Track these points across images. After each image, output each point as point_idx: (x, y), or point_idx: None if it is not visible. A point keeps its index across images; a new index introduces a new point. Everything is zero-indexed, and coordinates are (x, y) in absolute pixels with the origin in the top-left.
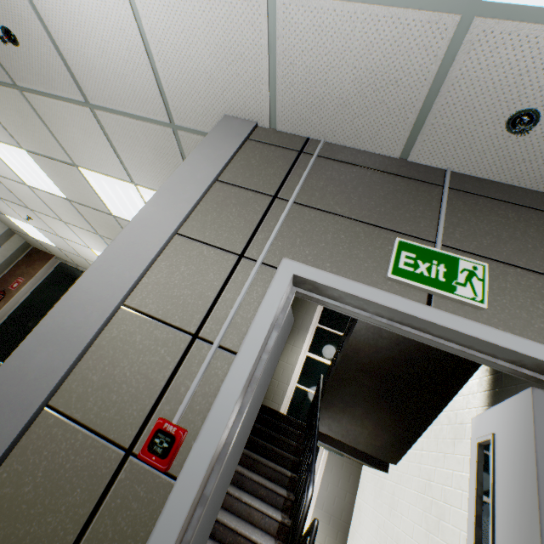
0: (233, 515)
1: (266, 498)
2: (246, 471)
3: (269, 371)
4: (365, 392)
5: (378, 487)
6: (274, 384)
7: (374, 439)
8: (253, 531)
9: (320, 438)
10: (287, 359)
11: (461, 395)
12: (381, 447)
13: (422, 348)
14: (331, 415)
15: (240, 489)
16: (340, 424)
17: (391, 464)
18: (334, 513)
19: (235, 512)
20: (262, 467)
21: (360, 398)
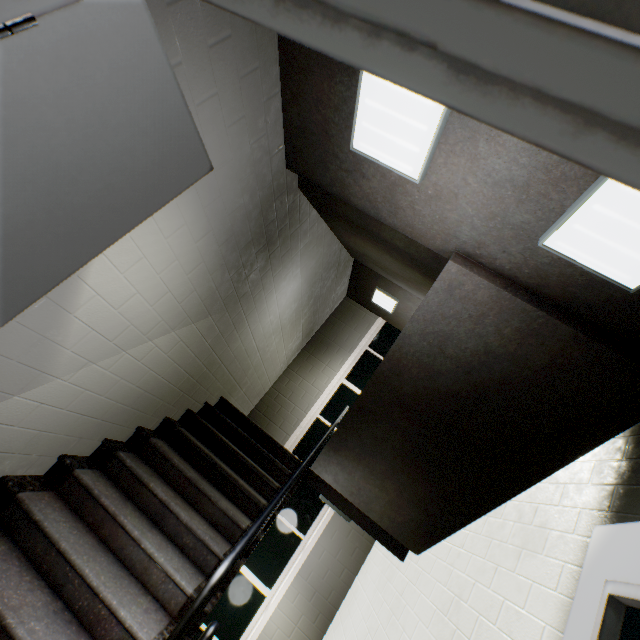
0: (117, 564)
1: (191, 551)
2: (176, 503)
3: (47, 227)
4: (397, 439)
5: (385, 576)
6: (289, 407)
7: (395, 510)
8: (132, 601)
9: (321, 488)
10: (315, 380)
11: (555, 482)
12: (402, 525)
13: (508, 388)
14: (340, 461)
15: (156, 527)
16: (351, 477)
17: (411, 552)
18: (320, 589)
19: (124, 561)
20: (208, 504)
21: (388, 446)
